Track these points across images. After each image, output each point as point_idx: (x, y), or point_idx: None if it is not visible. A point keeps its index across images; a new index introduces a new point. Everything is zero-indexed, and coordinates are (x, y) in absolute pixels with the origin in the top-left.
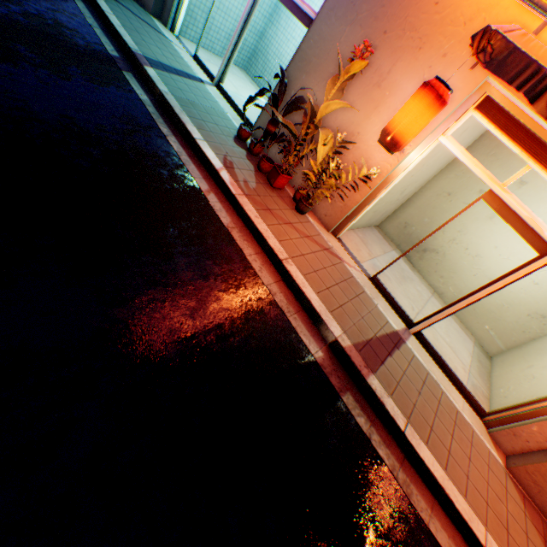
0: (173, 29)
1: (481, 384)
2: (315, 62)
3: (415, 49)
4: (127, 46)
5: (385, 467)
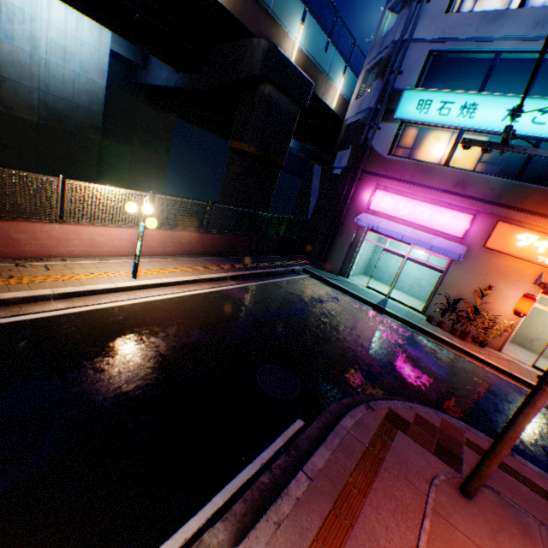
0: (347, 277)
1: None
2: (453, 285)
3: (503, 278)
4: (370, 302)
5: None
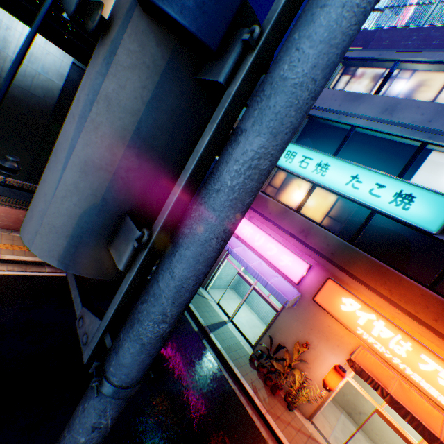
0: (206, 288)
1: None
2: (283, 329)
3: (325, 338)
4: (200, 322)
5: None
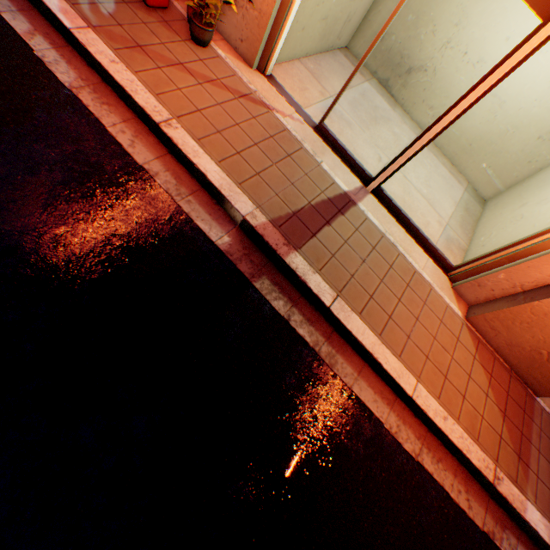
0: None
1: (461, 236)
2: None
3: None
4: None
5: (305, 345)
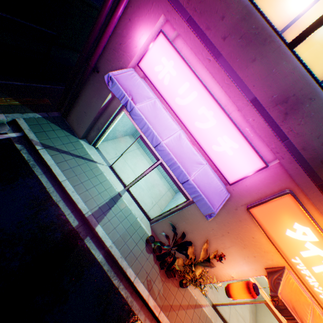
0: (94, 145)
1: None
2: (191, 221)
3: (242, 246)
4: (82, 212)
5: None
